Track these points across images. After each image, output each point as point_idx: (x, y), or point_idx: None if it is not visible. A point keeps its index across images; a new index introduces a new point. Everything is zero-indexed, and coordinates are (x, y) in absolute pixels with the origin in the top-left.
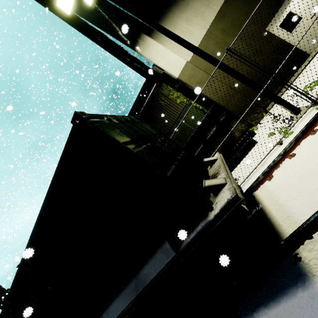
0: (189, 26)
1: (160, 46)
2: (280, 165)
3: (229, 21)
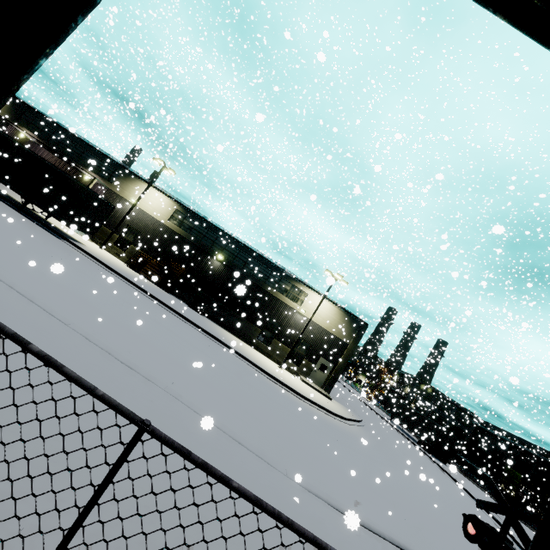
0: None
1: None
2: None
3: None
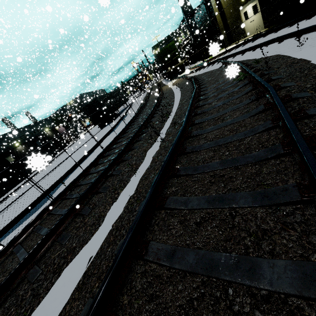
0: None
1: None
2: None
3: None
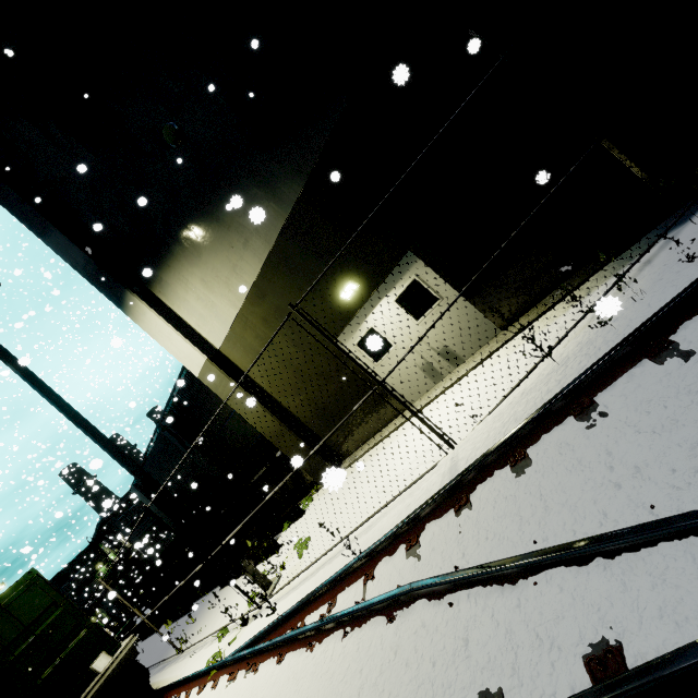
0: (208, 293)
1: (160, 321)
2: (176, 694)
3: (272, 308)
